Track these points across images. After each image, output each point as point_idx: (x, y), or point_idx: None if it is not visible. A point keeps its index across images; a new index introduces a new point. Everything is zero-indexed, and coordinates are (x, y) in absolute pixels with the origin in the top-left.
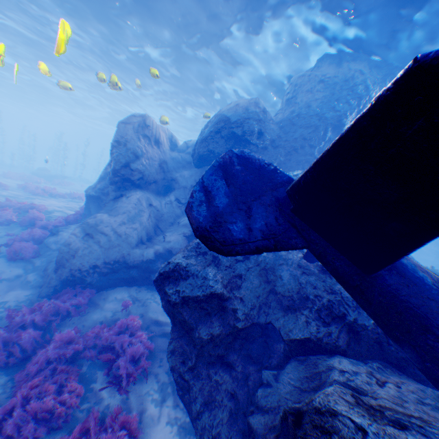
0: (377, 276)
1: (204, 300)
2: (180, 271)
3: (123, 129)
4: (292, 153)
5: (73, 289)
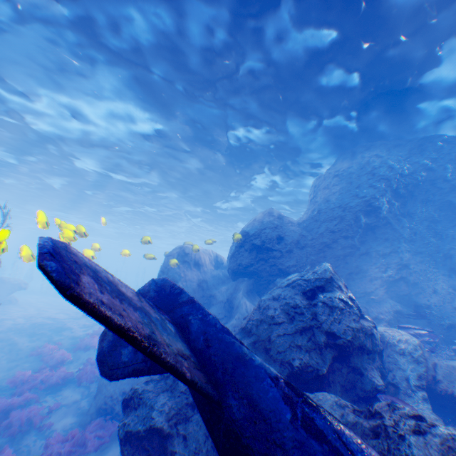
0: (226, 407)
1: (145, 436)
2: (135, 398)
3: (165, 259)
4: (324, 249)
5: (103, 419)
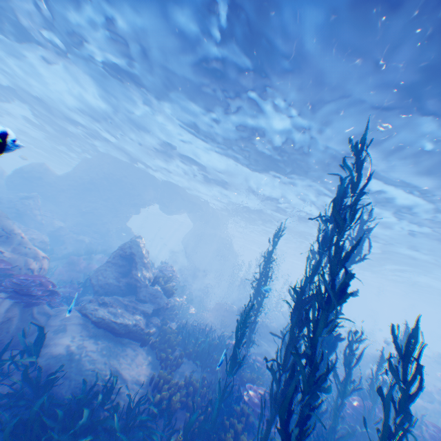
0: None
1: None
2: None
3: None
4: (64, 191)
5: None
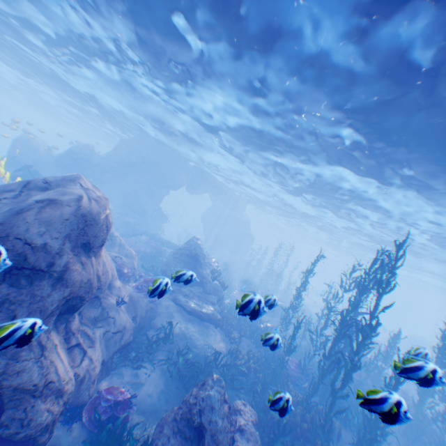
0: None
1: None
2: None
3: (17, 142)
4: (108, 173)
5: None
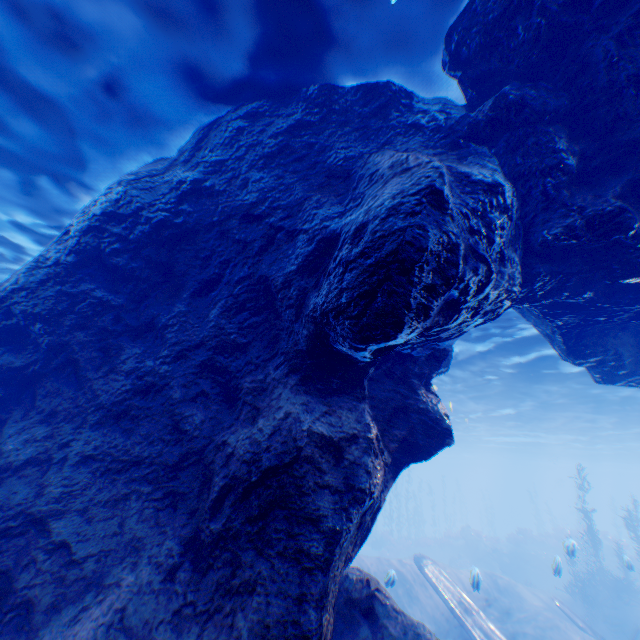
0: None
1: None
2: None
3: None
4: None
5: None
